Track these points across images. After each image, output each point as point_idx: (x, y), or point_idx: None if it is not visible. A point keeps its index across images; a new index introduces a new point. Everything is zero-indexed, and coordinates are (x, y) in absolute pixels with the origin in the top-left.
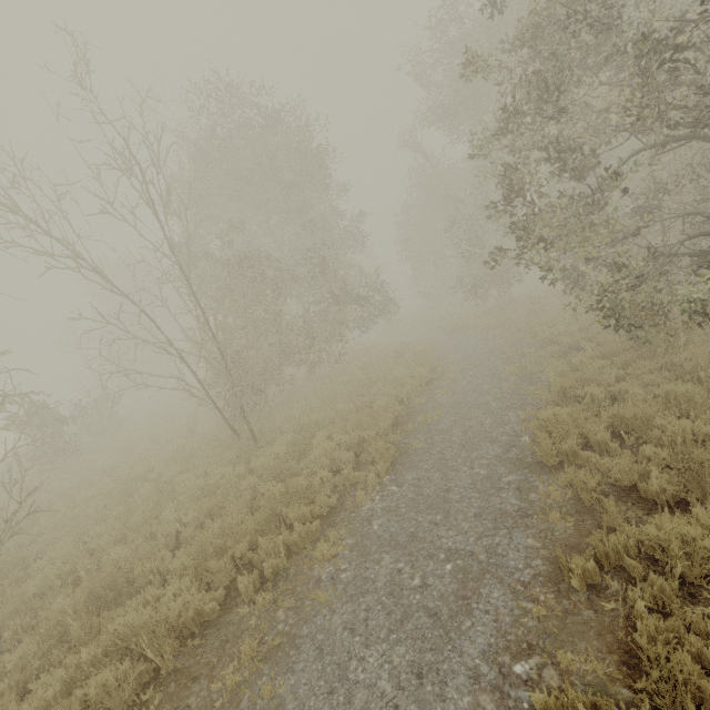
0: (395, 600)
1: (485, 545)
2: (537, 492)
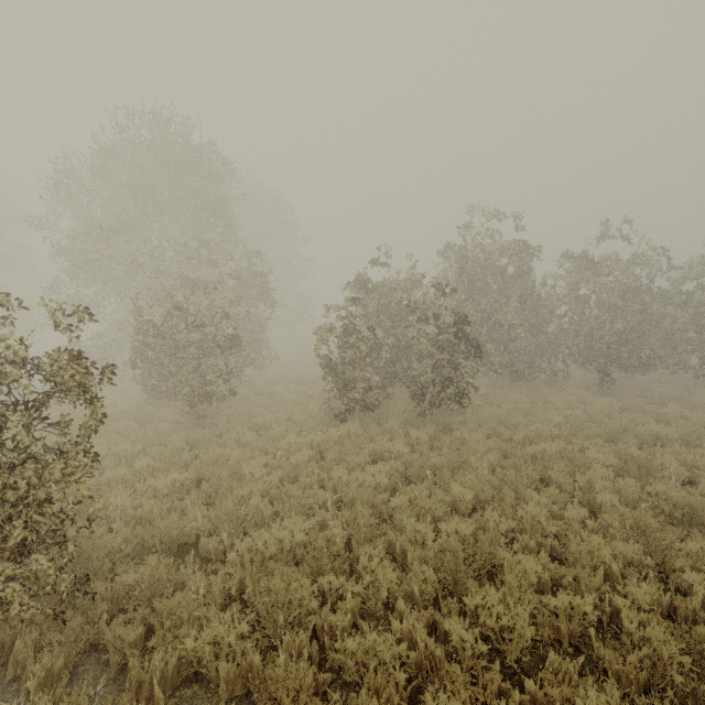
0: None
1: None
2: None
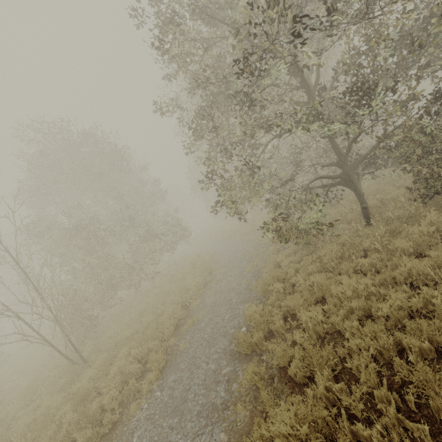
0: None
1: None
2: (237, 381)
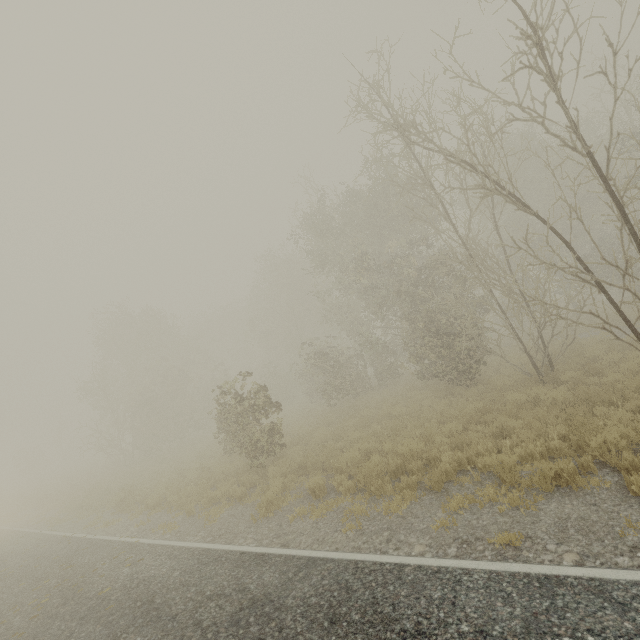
0: None
1: None
2: None
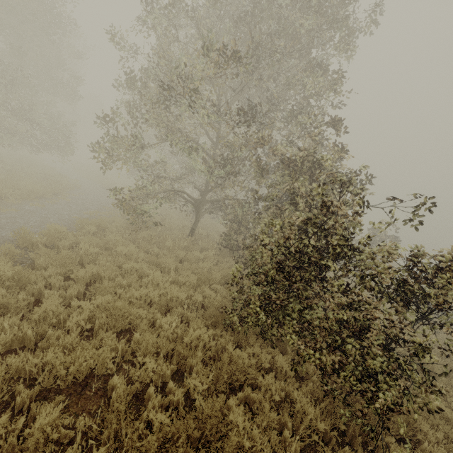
0: None
1: None
2: None
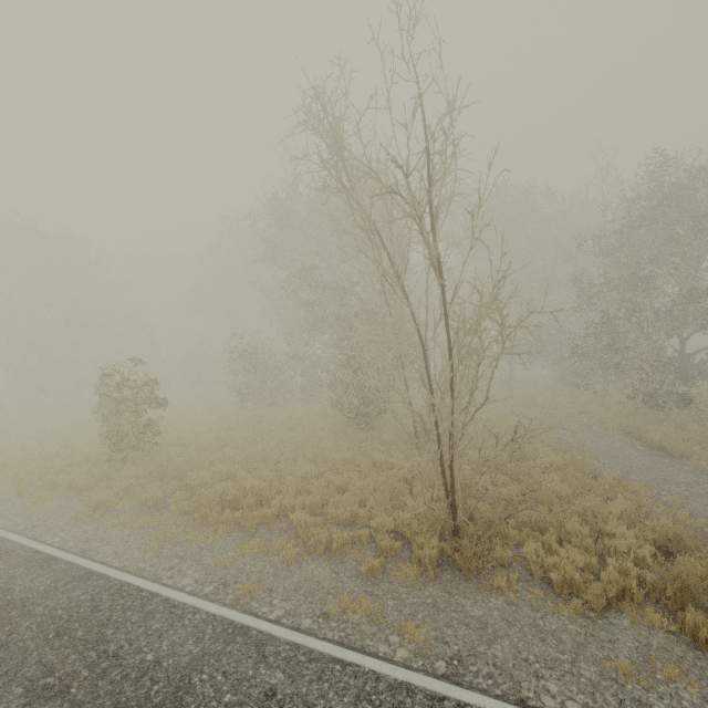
0: (707, 497)
1: (705, 479)
2: (689, 464)
